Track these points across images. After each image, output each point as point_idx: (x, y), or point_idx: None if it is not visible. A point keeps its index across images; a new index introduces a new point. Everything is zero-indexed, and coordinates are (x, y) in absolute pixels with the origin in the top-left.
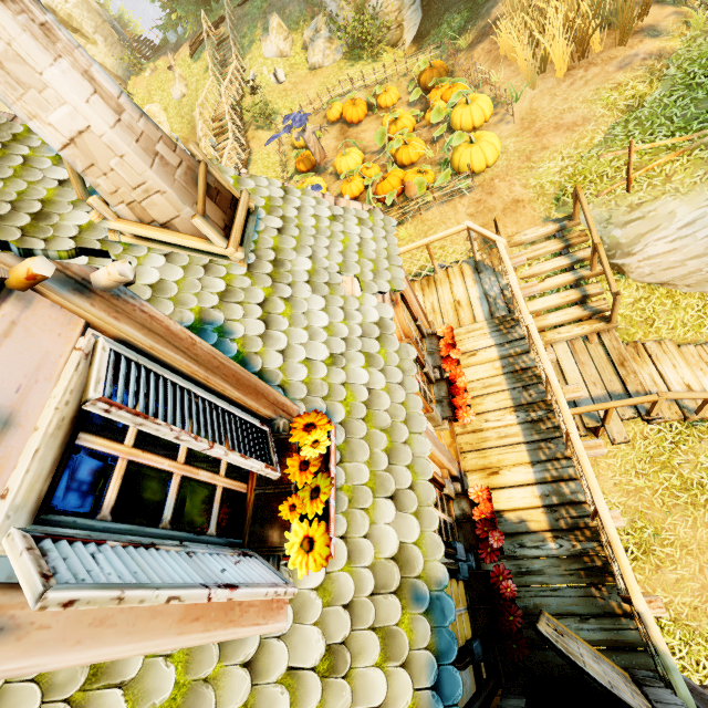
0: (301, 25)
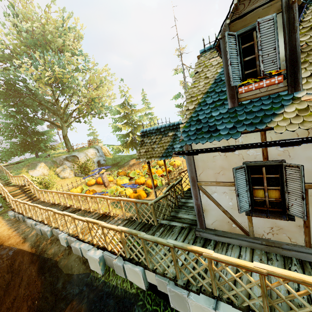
0: (52, 168)
